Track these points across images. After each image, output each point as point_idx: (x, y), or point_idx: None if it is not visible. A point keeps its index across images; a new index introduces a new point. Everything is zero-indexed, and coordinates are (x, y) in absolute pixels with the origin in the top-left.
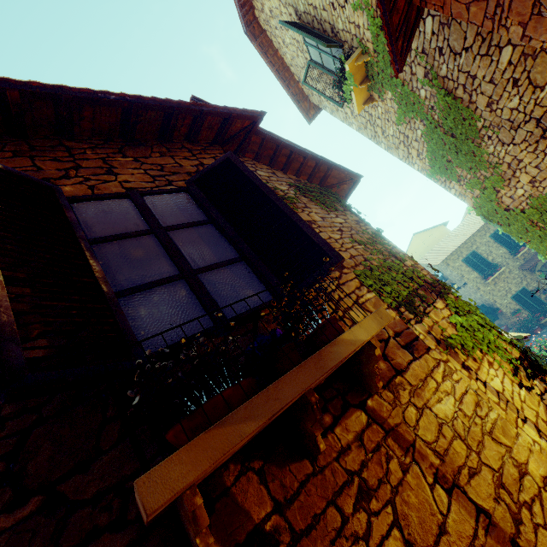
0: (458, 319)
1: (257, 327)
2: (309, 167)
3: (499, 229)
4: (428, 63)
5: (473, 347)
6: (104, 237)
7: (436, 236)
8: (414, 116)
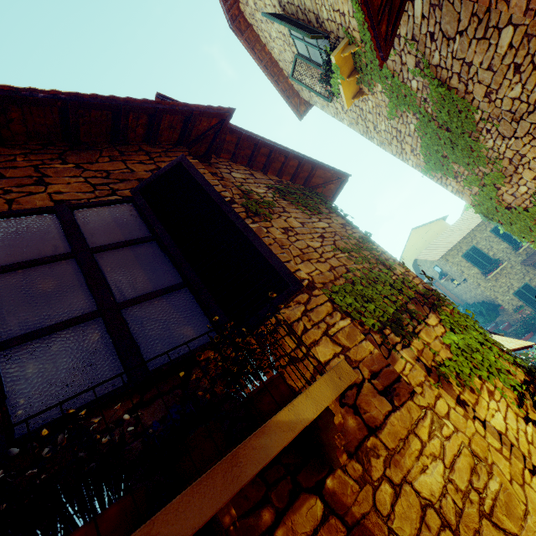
0: (453, 338)
1: (189, 379)
2: (292, 167)
3: (500, 228)
4: (419, 51)
5: (470, 373)
6: (5, 265)
7: (435, 230)
8: (406, 110)
